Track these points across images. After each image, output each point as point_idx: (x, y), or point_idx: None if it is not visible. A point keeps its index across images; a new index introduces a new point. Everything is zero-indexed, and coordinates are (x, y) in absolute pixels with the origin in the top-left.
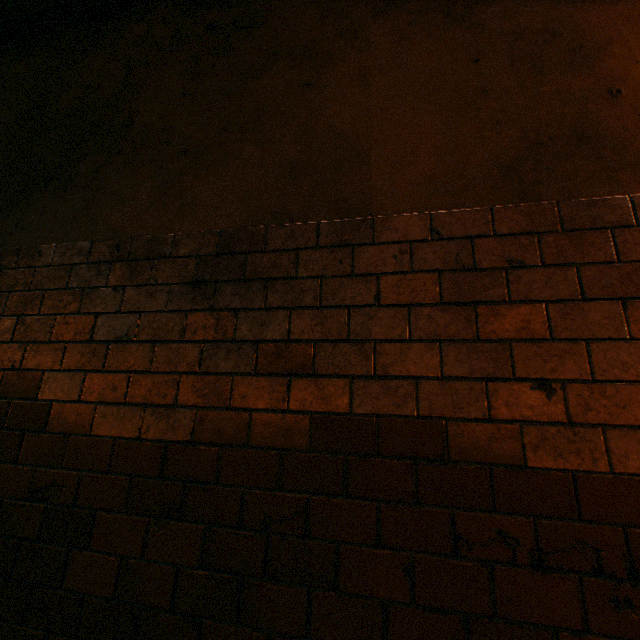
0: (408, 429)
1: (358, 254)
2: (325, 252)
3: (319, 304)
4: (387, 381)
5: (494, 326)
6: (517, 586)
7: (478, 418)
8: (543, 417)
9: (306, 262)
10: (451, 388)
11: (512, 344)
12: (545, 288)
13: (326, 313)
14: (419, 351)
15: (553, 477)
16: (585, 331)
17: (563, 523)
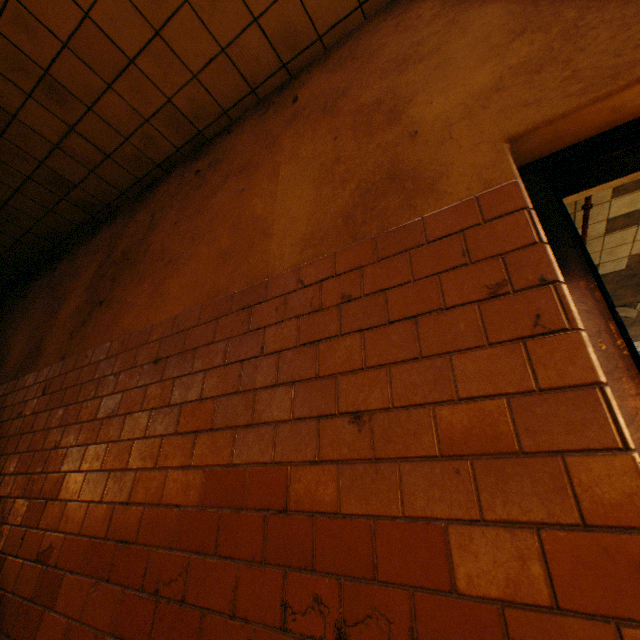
0: None
1: None
2: None
3: None
4: None
5: None
6: None
7: None
8: None
9: None
10: None
11: None
12: None
13: None
14: None
15: None
16: None
17: None
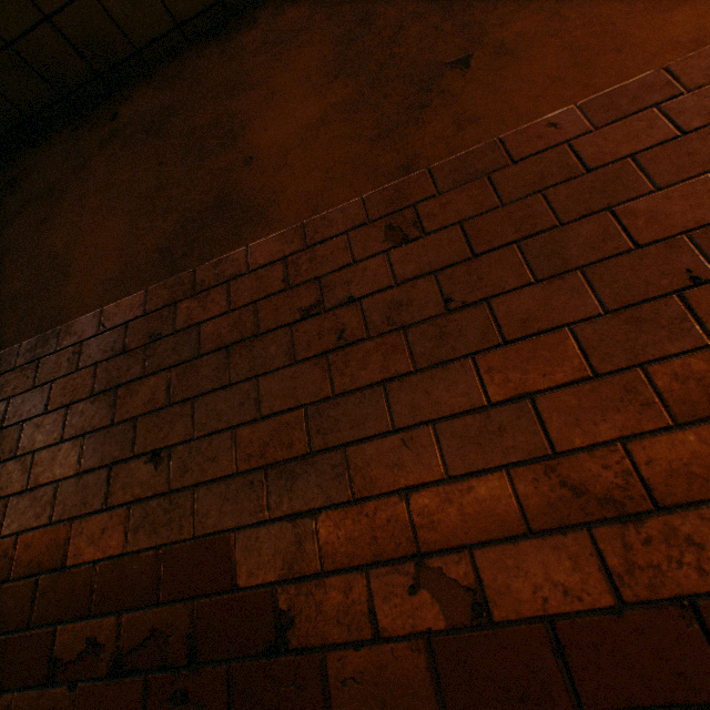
0: (42, 540)
1: (43, 365)
2: (20, 371)
3: (3, 426)
4: (36, 491)
5: (129, 405)
6: (95, 705)
7: (99, 509)
8: (150, 491)
9: (4, 386)
10: (84, 483)
11: (140, 420)
12: (173, 354)
13: (6, 433)
14: (68, 450)
15: (147, 558)
16: (196, 388)
17: (146, 611)
